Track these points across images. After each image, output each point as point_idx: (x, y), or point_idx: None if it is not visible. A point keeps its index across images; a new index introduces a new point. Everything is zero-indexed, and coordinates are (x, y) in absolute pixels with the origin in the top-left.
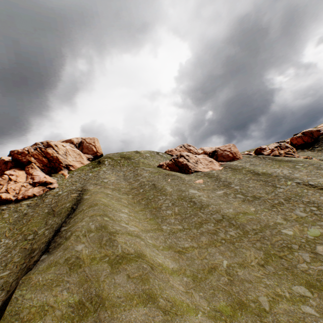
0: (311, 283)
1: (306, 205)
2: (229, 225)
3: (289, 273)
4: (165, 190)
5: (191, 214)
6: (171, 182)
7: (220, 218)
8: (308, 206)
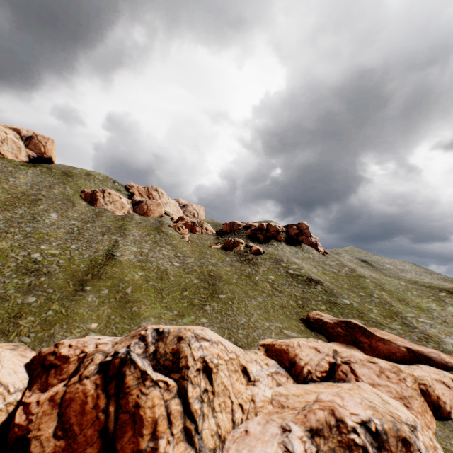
0: (0, 258)
1: (86, 246)
2: (24, 234)
3: (1, 254)
4: (38, 205)
5: (18, 222)
6: (55, 204)
7: (28, 230)
8: (86, 247)
